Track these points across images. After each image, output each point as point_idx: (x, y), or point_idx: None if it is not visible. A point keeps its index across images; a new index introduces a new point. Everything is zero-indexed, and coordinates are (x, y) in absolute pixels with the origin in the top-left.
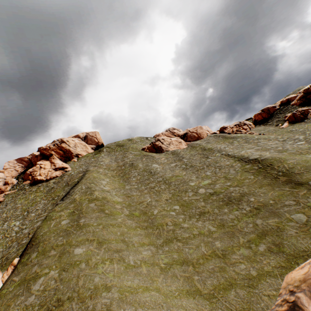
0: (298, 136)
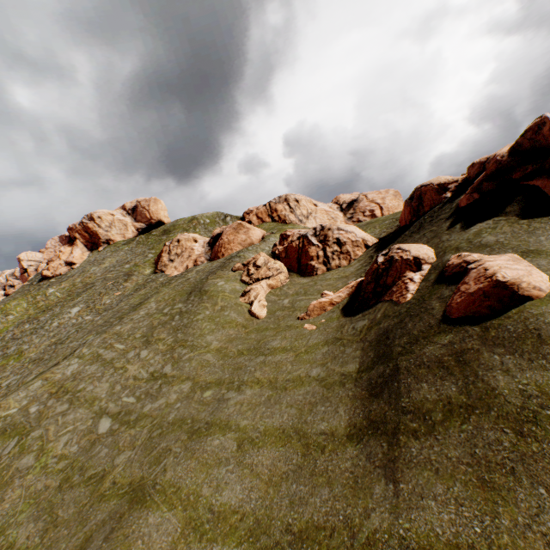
0: (185, 386)
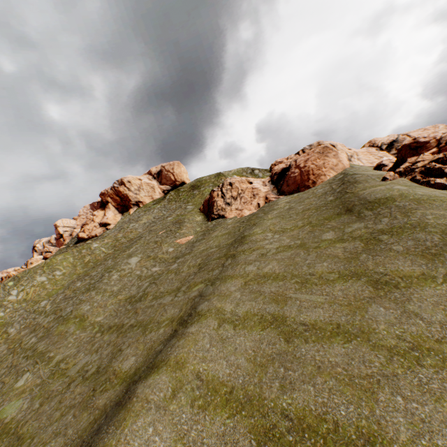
0: None
